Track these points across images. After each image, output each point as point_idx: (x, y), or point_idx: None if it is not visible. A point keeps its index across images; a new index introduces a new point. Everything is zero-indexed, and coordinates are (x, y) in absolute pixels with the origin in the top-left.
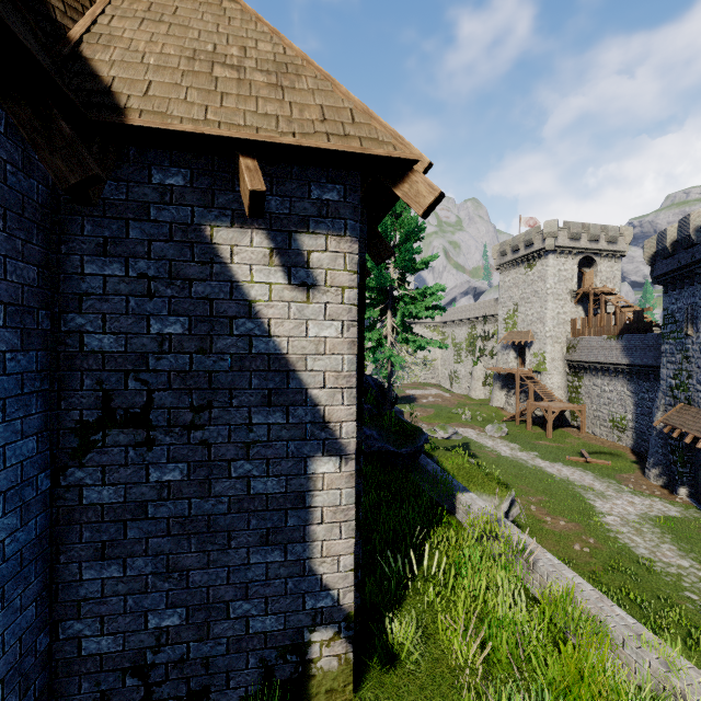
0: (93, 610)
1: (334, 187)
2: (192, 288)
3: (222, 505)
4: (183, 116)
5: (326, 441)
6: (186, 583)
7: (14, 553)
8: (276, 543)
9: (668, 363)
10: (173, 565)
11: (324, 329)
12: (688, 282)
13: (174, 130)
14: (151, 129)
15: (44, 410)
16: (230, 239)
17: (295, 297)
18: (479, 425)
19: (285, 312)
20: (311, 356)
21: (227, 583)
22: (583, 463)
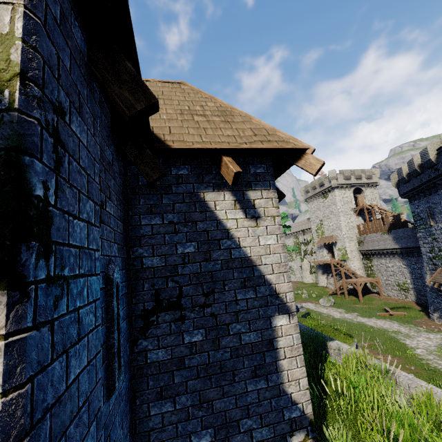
0: (158, 437)
1: (261, 166)
2: (197, 226)
3: (227, 353)
4: (191, 141)
5: (279, 306)
6: (212, 410)
7: (123, 396)
8: (261, 375)
9: (424, 243)
10: (203, 398)
11: (268, 240)
12: (422, 195)
13: (193, 148)
14: (182, 149)
15: (126, 304)
16: (213, 198)
17: (250, 224)
18: (314, 300)
19: (246, 233)
20: (263, 256)
21: (236, 407)
22: (388, 316)
